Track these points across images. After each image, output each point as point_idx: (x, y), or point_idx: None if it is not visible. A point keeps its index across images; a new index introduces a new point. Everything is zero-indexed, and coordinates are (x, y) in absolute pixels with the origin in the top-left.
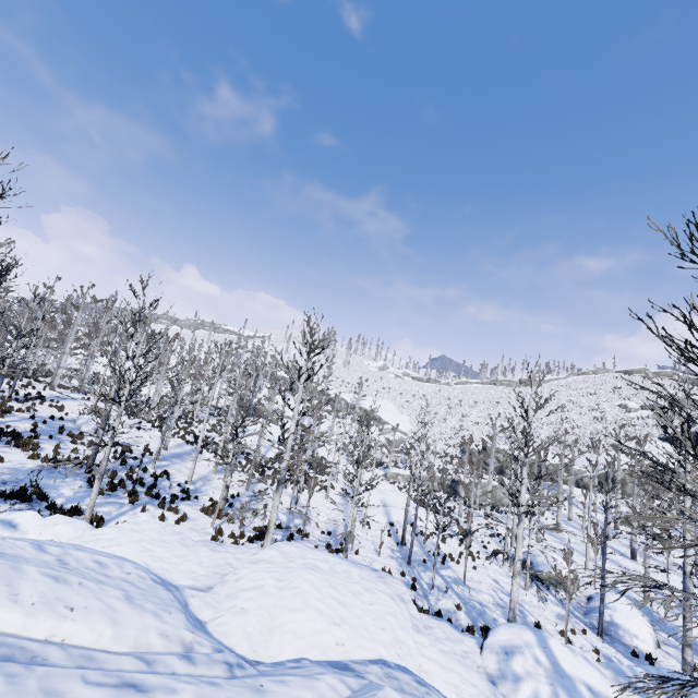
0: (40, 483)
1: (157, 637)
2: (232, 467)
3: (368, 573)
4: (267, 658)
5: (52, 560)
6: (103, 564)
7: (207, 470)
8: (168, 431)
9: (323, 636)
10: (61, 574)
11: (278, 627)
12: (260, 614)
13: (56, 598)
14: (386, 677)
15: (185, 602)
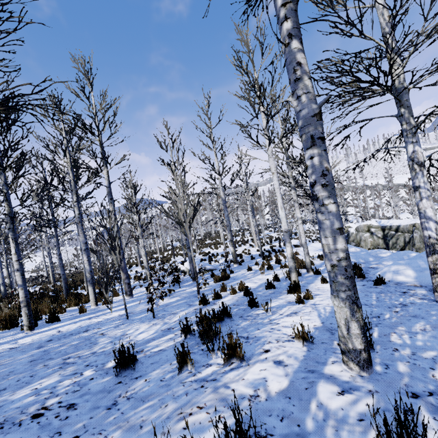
0: None
1: None
2: None
3: None
4: None
5: None
6: None
7: None
8: None
9: None
10: None
11: None
12: None
13: None
14: None
15: None
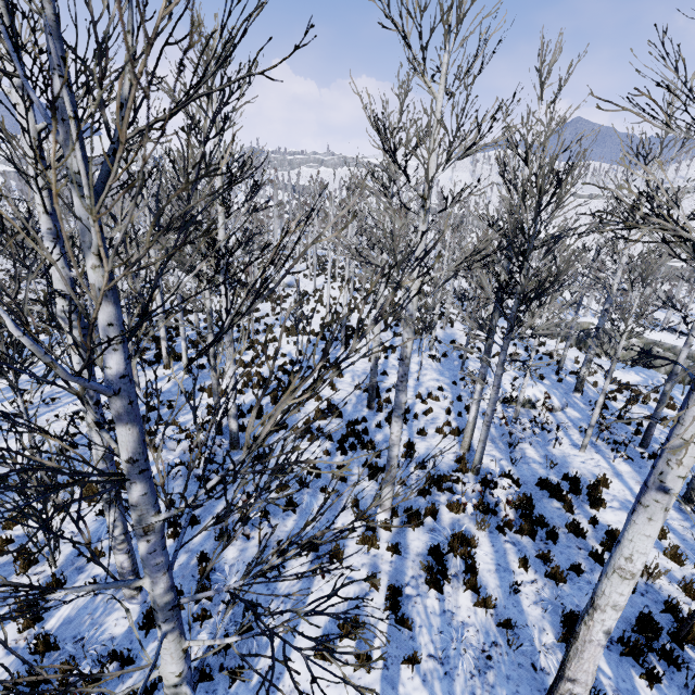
0: None
1: None
2: None
3: None
4: None
5: None
6: None
7: None
8: None
9: None
10: None
11: None
12: None
13: None
14: None
15: None
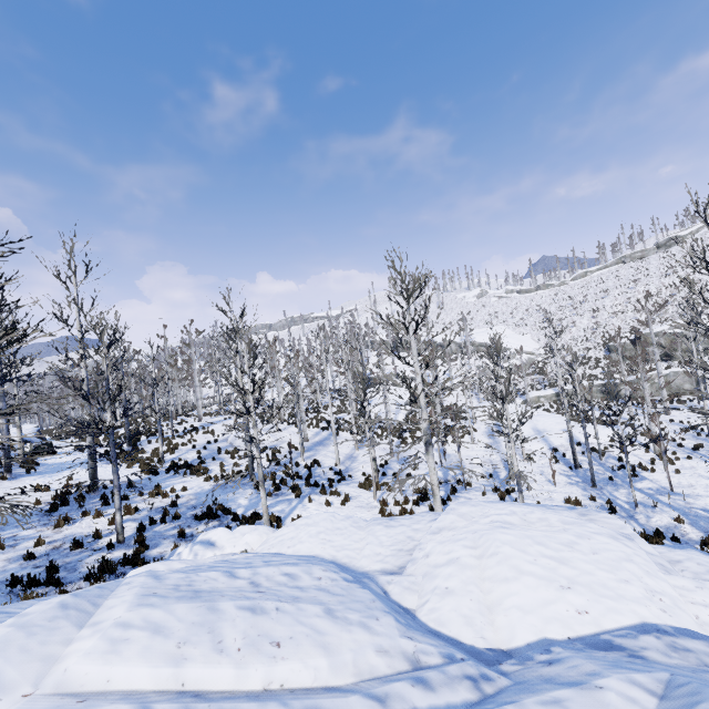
0: (220, 500)
1: (376, 655)
2: (372, 441)
3: (565, 514)
4: (500, 643)
5: (245, 584)
6: (292, 575)
7: (349, 448)
8: (302, 424)
9: (556, 606)
10: (256, 602)
11: (496, 604)
12: (469, 592)
13: (258, 634)
14: (673, 651)
15: (384, 591)
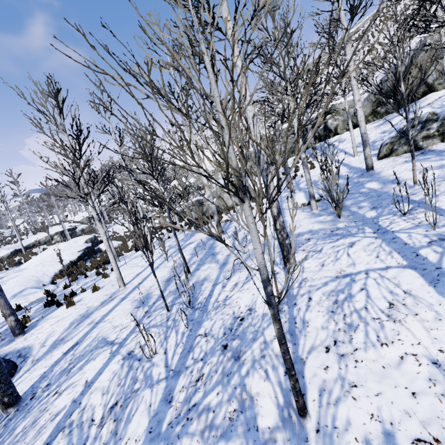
0: None
1: None
2: None
3: None
4: None
5: None
6: None
7: None
8: None
9: None
10: None
11: None
12: None
13: None
14: None
15: None
